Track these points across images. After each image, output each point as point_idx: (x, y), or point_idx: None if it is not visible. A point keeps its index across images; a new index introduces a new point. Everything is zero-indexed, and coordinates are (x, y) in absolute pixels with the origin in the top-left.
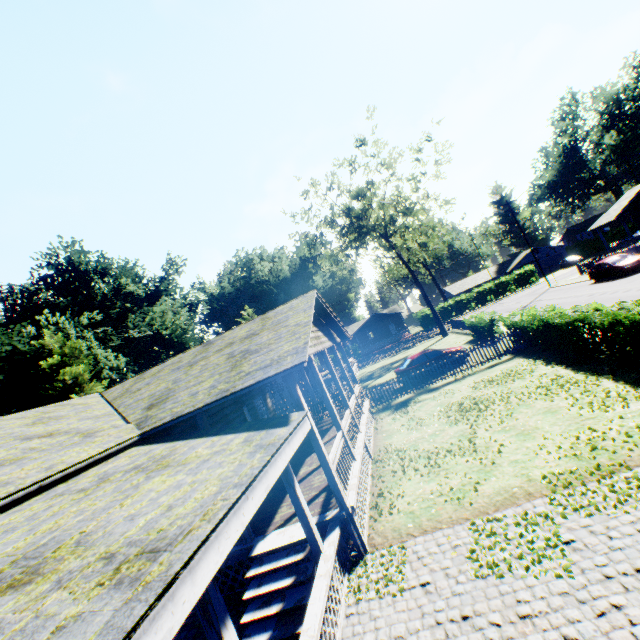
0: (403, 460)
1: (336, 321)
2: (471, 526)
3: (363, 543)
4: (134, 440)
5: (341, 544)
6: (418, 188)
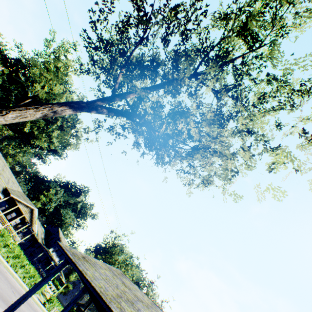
0: None
1: (36, 222)
2: None
3: None
4: (5, 186)
5: None
6: (128, 270)
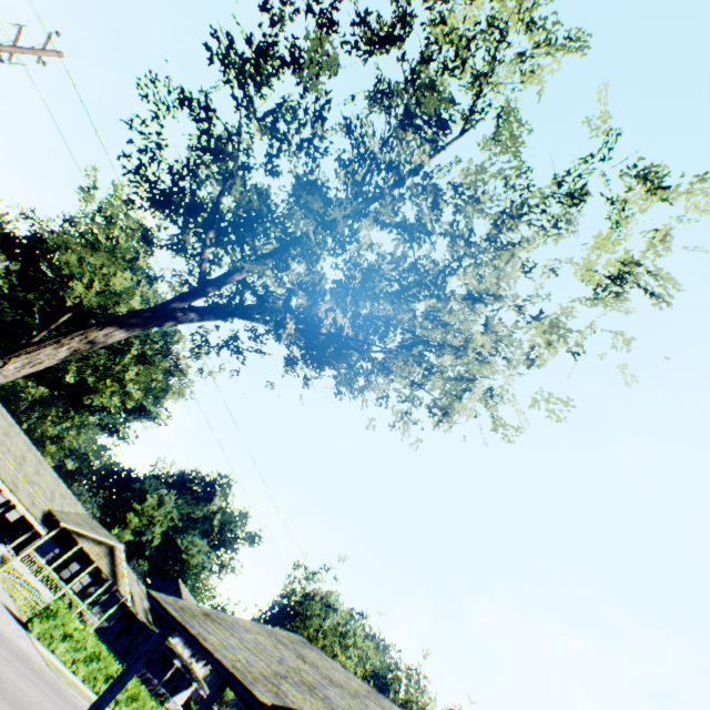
0: (36, 608)
1: (126, 575)
2: (5, 580)
3: (5, 568)
4: (48, 507)
5: (6, 561)
6: (348, 647)
